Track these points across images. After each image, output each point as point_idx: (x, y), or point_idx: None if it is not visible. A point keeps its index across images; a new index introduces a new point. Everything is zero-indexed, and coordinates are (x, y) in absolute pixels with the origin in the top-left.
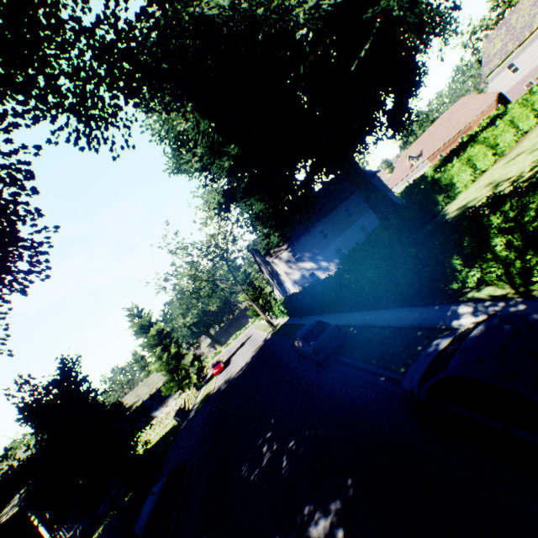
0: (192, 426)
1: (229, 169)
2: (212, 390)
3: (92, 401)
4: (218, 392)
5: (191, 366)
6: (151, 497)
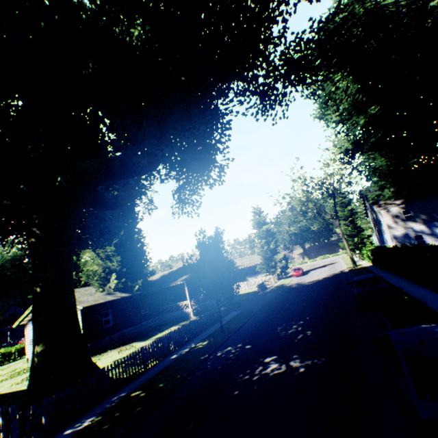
0: (264, 296)
1: (362, 125)
2: (285, 284)
3: (222, 253)
4: (288, 287)
5: (279, 262)
6: (231, 314)
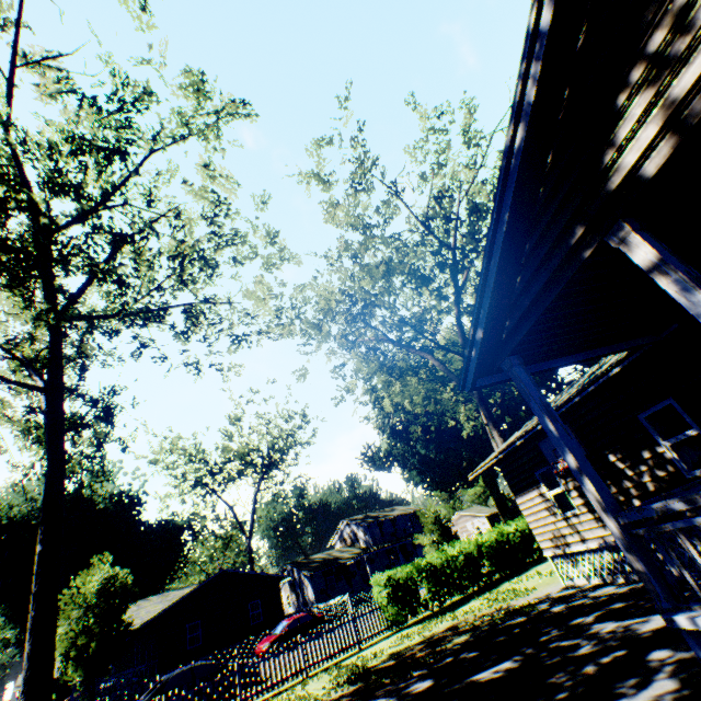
0: None
1: None
2: None
3: None
4: None
5: None
6: None
